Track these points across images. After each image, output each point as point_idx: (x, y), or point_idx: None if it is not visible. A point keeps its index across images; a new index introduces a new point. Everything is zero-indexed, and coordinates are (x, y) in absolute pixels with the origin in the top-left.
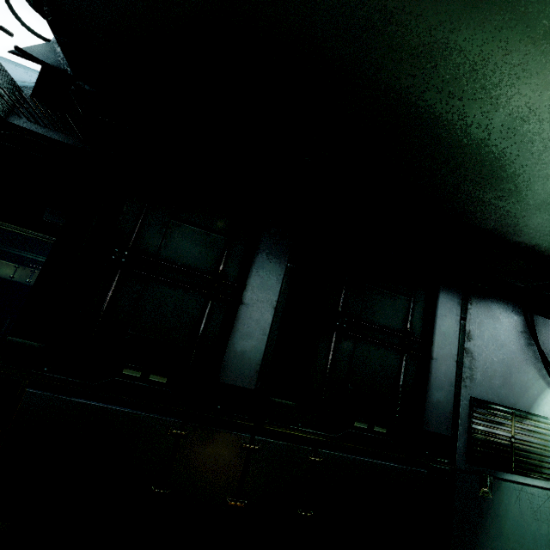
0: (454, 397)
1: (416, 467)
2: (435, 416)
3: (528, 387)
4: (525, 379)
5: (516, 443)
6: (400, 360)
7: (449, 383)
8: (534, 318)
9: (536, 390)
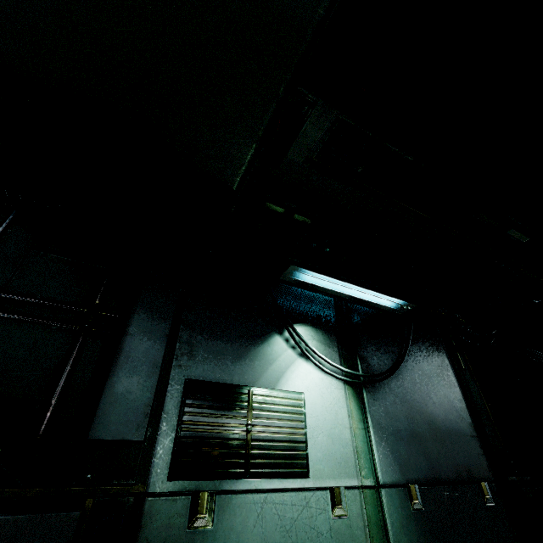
0: (157, 382)
1: (57, 511)
2: (117, 413)
3: (274, 359)
4: (269, 351)
5: (254, 431)
6: (74, 342)
7: (151, 364)
8: (280, 288)
9: (284, 362)
